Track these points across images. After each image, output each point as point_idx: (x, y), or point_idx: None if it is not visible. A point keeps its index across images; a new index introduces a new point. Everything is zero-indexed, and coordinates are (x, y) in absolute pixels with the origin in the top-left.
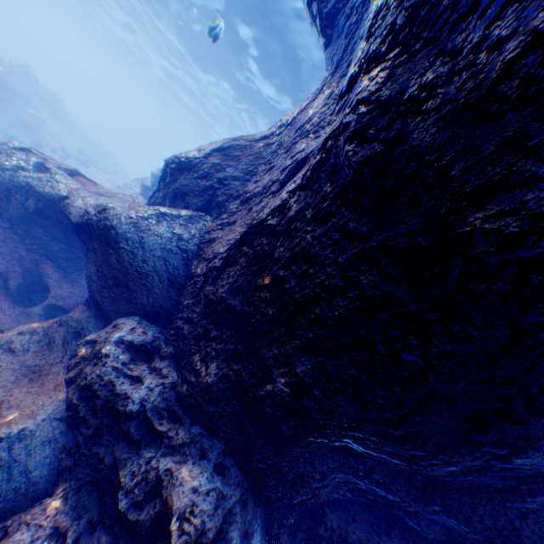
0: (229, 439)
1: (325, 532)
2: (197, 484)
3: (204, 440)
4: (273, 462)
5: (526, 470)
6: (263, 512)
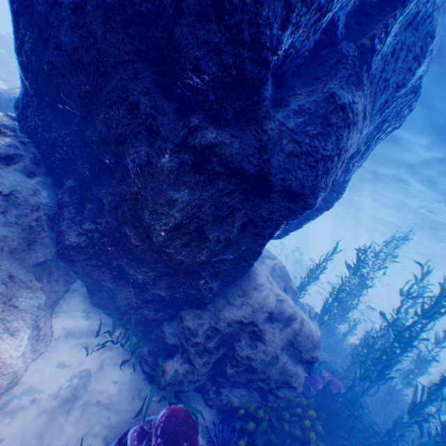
0: (28, 131)
1: (91, 196)
2: (5, 139)
3: (21, 136)
4: (43, 136)
5: (83, 63)
6: (58, 184)
